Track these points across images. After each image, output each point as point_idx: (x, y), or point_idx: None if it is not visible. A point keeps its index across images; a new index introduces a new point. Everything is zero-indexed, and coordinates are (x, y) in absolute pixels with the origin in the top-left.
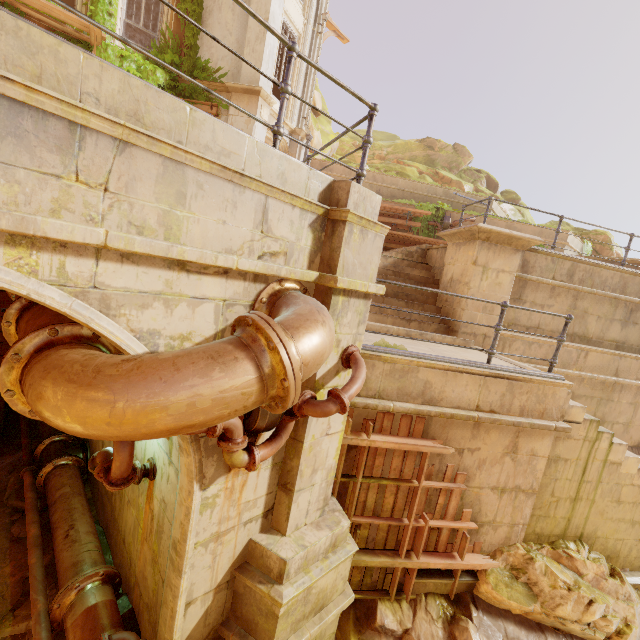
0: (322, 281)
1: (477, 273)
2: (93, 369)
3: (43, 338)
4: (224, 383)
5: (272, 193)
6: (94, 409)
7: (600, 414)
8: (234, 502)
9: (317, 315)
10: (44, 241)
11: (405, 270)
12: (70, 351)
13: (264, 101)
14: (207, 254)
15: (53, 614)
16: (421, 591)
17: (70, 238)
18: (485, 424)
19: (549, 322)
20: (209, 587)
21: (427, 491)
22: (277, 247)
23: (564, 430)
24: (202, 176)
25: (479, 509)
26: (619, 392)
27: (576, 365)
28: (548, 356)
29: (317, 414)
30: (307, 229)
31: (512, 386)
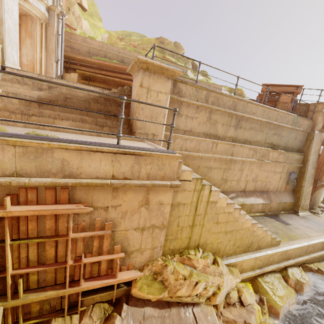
0: None
1: (143, 93)
2: None
3: None
4: None
5: None
6: None
7: (225, 176)
8: None
9: None
10: None
11: (115, 98)
12: None
13: None
14: None
15: None
16: (91, 303)
17: None
18: (122, 188)
19: (197, 127)
20: None
21: (83, 239)
22: None
23: (177, 186)
24: None
25: (128, 243)
26: (234, 164)
27: (212, 151)
28: (196, 147)
29: None
30: None
31: (138, 160)
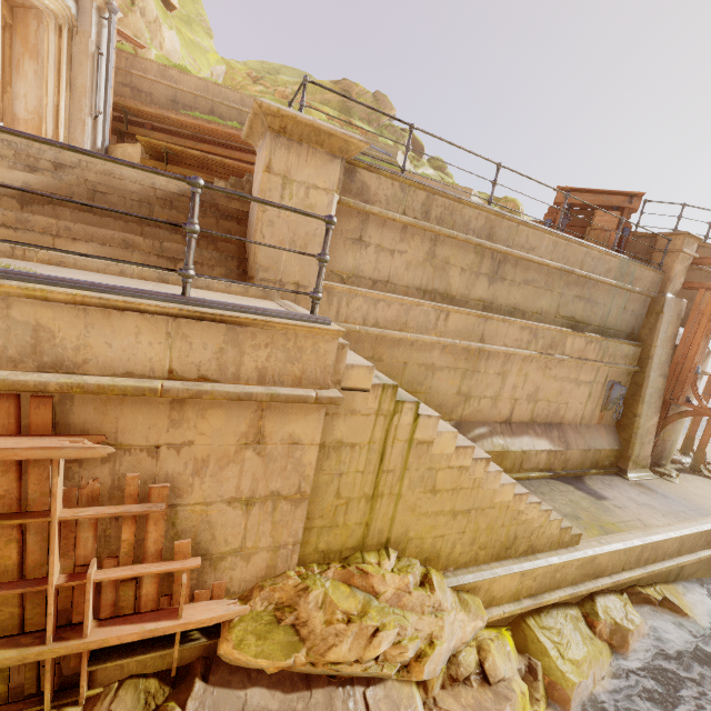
0: None
1: (274, 186)
2: None
3: None
4: None
5: None
6: None
7: (466, 388)
8: None
9: None
10: None
11: (217, 201)
12: None
13: None
14: None
15: None
16: (115, 678)
17: None
18: (194, 401)
19: (402, 274)
20: None
21: (94, 524)
22: None
23: (332, 401)
24: None
25: (212, 535)
26: (486, 361)
27: (436, 330)
28: (400, 318)
29: None
30: None
31: (236, 335)
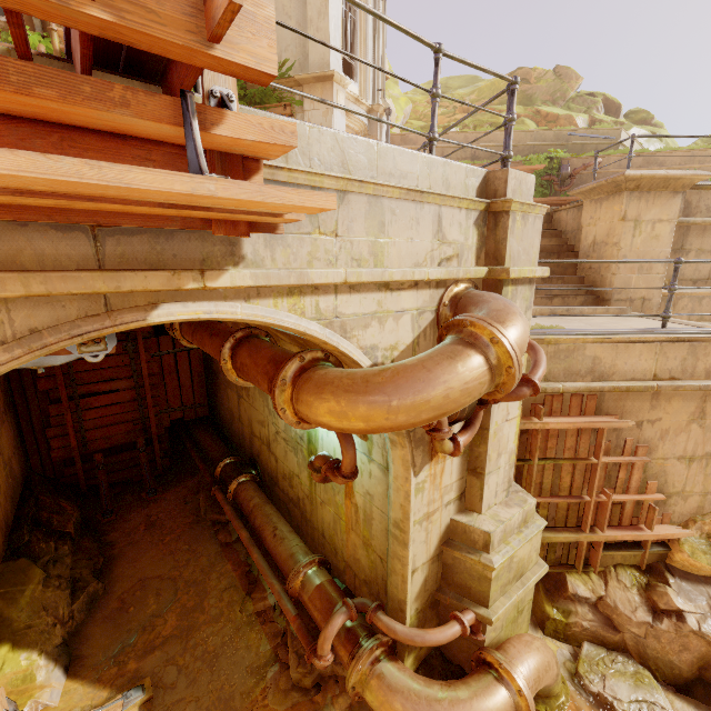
0: (492, 275)
1: (627, 230)
2: (361, 380)
3: (296, 365)
4: (466, 376)
5: (444, 202)
6: (375, 409)
7: None
8: (437, 487)
9: (512, 308)
10: (306, 288)
11: None
12: (325, 371)
13: (338, 85)
14: (407, 272)
15: (290, 592)
16: (609, 563)
17: (326, 281)
18: (665, 393)
19: None
20: (425, 559)
21: (605, 467)
22: (451, 251)
23: None
24: (393, 203)
25: (665, 480)
26: None
27: None
28: None
29: (512, 399)
30: (472, 227)
31: (694, 348)
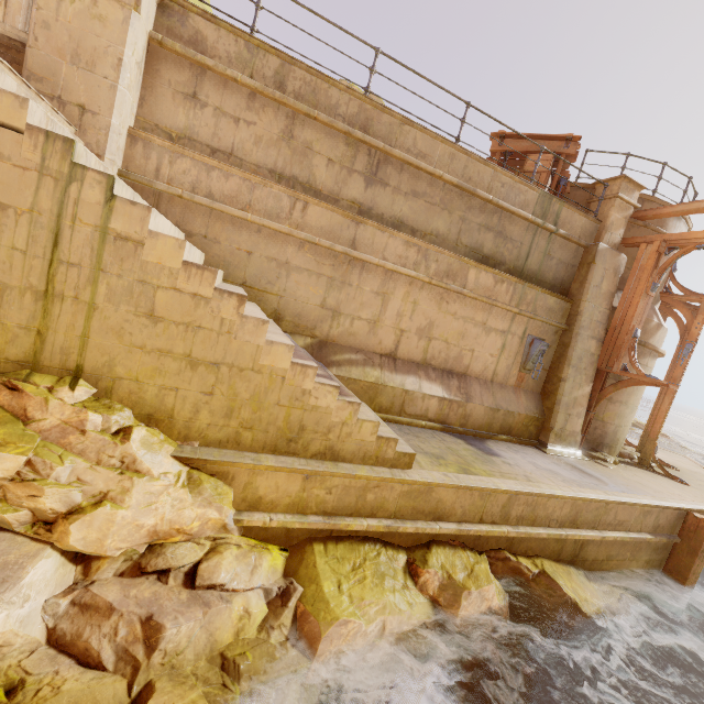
0: None
1: None
2: None
3: None
4: None
5: None
6: None
7: (333, 301)
8: None
9: None
10: None
11: None
12: None
13: None
14: None
15: None
16: None
17: None
18: None
19: (251, 149)
20: None
21: None
22: None
23: None
24: None
25: None
26: (359, 274)
27: (290, 220)
28: (242, 196)
29: None
30: None
31: None
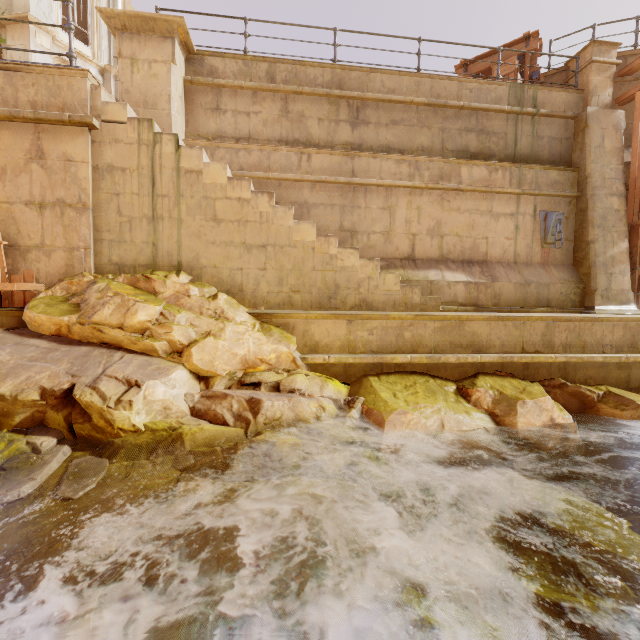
0: None
1: (126, 66)
2: None
3: None
4: None
5: None
6: None
7: (349, 224)
8: None
9: None
10: None
11: None
12: None
13: (40, 29)
14: None
15: None
16: None
17: None
18: None
19: (262, 131)
20: None
21: None
22: None
23: (83, 119)
24: None
25: (18, 230)
26: (364, 197)
27: (301, 170)
28: (263, 163)
29: None
30: None
31: (11, 78)
